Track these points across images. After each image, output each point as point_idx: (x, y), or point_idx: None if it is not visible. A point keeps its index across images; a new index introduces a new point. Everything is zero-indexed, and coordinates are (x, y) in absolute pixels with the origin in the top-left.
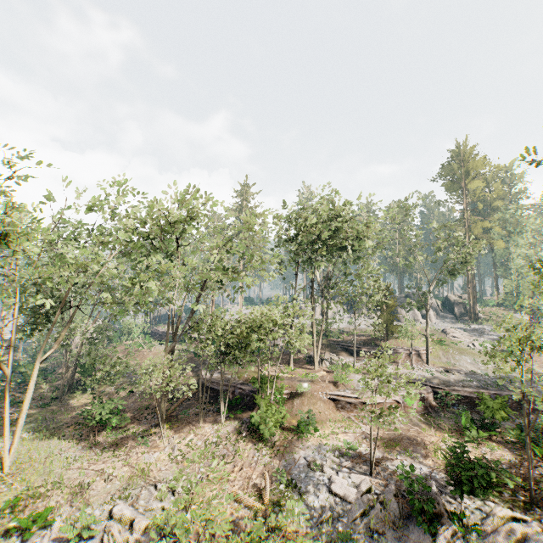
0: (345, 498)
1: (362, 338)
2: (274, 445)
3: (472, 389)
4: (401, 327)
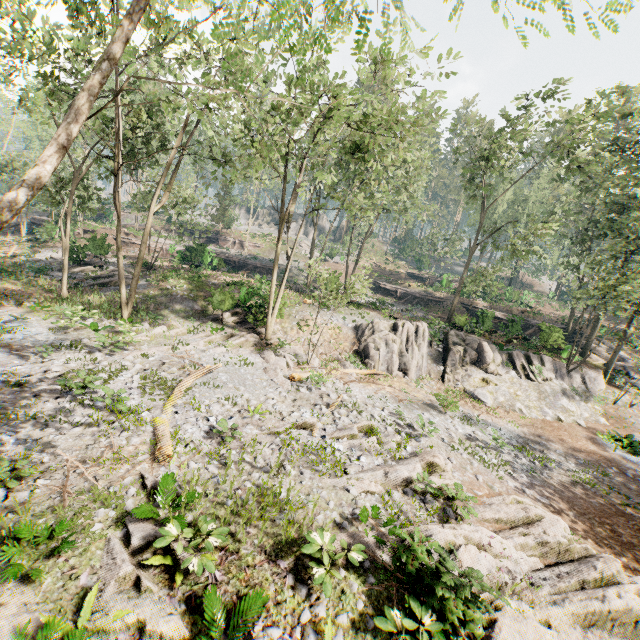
0: (55, 259)
1: (215, 229)
2: (45, 245)
3: (230, 256)
4: (262, 232)
